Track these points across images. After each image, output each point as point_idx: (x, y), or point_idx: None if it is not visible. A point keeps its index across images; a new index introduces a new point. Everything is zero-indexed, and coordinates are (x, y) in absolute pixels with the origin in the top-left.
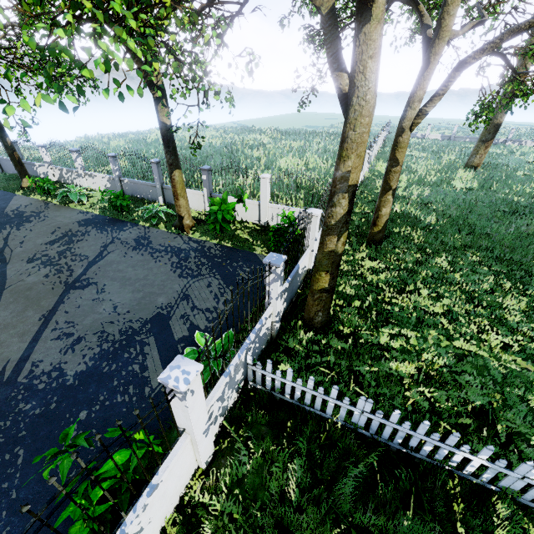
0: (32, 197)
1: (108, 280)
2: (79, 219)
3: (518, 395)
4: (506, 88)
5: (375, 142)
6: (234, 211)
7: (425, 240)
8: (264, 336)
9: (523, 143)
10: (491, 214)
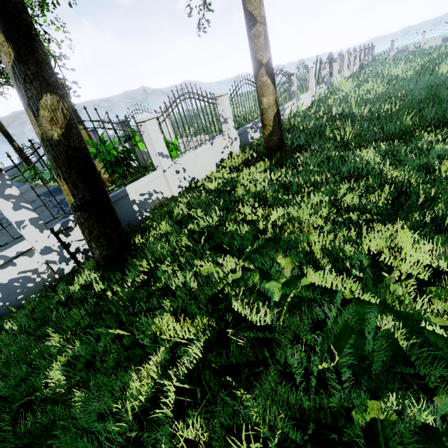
0: (33, 183)
1: (3, 237)
2: (43, 191)
3: None
4: None
5: (335, 60)
6: (128, 153)
7: (355, 134)
8: (22, 282)
9: None
10: None
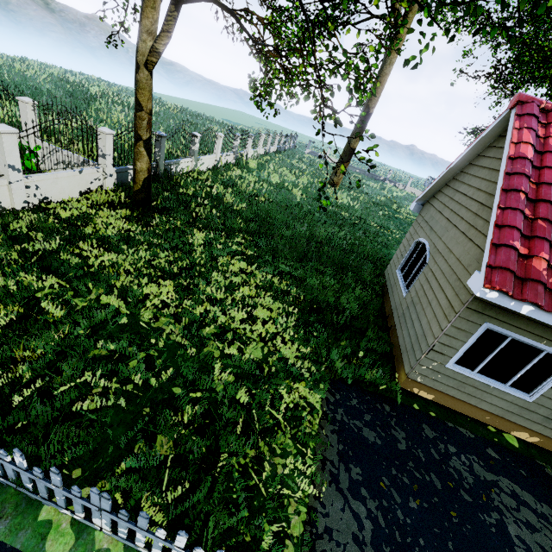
0: None
1: None
2: None
3: (129, 352)
4: (266, 65)
5: (251, 137)
6: None
7: (206, 217)
8: None
9: (397, 185)
10: (303, 215)
